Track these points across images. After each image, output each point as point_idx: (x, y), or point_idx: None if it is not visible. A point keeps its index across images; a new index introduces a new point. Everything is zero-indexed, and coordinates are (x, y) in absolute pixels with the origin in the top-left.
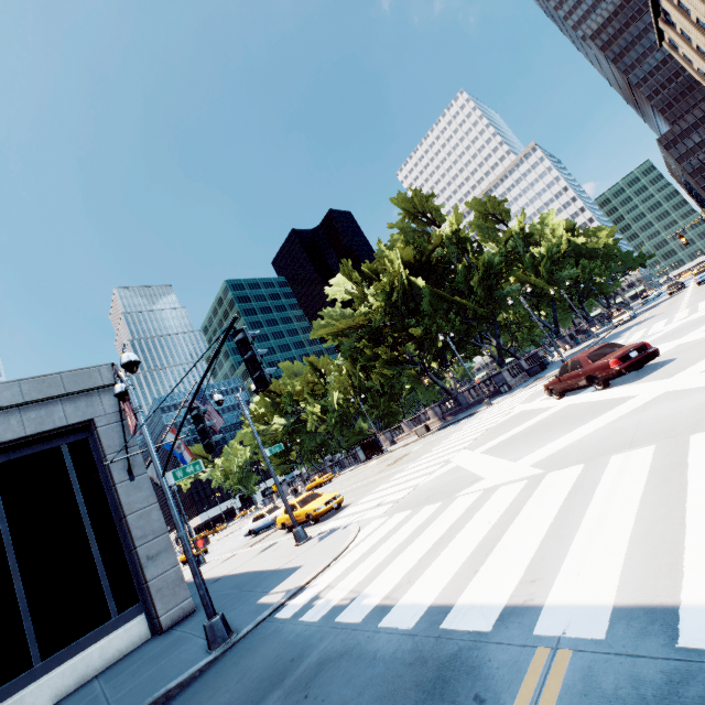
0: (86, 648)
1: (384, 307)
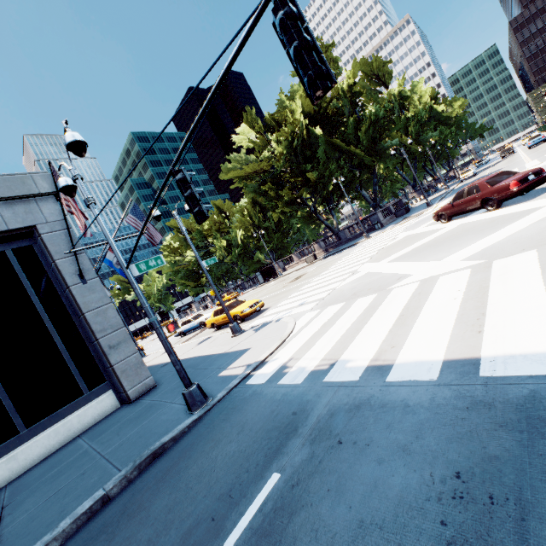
0: (65, 417)
1: (285, 154)
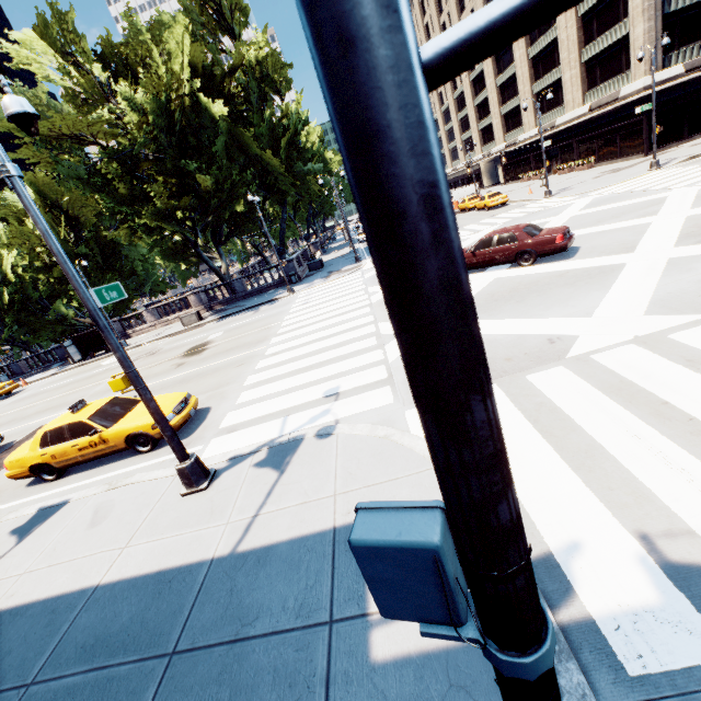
0: None
1: (152, 126)
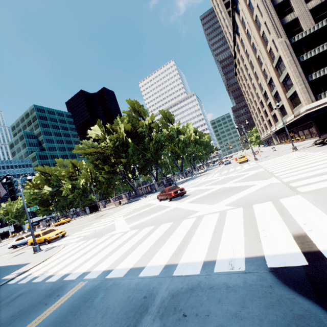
0: None
1: (112, 147)
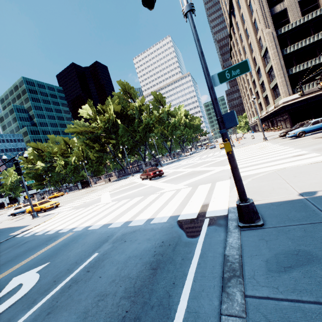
0: None
1: (103, 127)
